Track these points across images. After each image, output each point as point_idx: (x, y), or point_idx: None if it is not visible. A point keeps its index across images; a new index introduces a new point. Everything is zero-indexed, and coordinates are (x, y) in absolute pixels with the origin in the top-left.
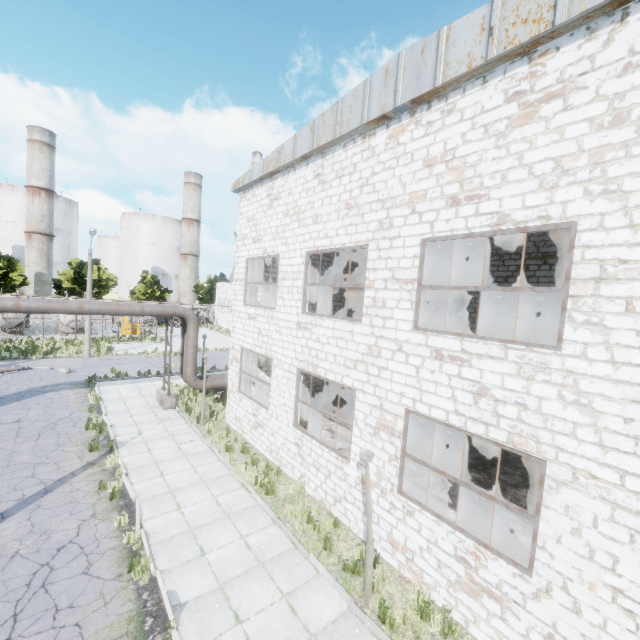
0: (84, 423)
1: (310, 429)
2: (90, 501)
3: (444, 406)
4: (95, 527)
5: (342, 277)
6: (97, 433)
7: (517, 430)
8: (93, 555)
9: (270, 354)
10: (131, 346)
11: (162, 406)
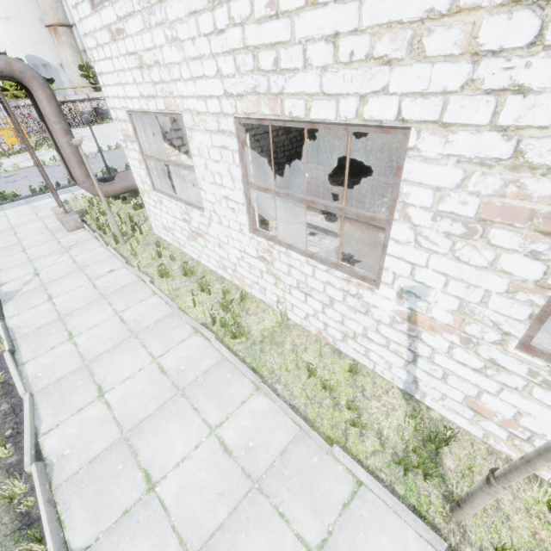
0: None
1: (269, 223)
2: None
3: None
4: None
5: None
6: None
7: None
8: None
9: (174, 106)
10: (25, 158)
11: (65, 228)
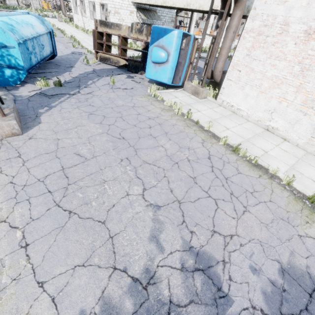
0: None
1: None
2: None
3: None
4: None
5: None
6: None
7: None
8: None
9: None
10: (49, 13)
11: (59, 21)
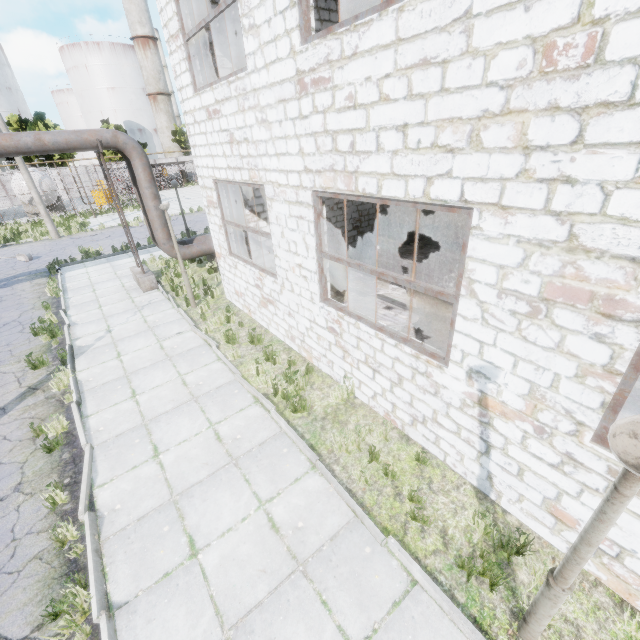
0: (35, 326)
1: (345, 295)
2: (18, 458)
3: None
4: (16, 512)
5: None
6: (49, 339)
7: None
8: (0, 578)
9: (258, 177)
10: (110, 218)
11: (140, 288)
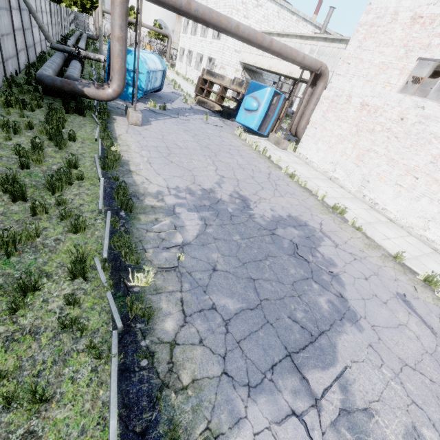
0: None
1: None
2: None
3: (200, 50)
4: None
5: (217, 34)
6: None
7: (203, 51)
8: None
9: (185, 47)
10: None
11: None
